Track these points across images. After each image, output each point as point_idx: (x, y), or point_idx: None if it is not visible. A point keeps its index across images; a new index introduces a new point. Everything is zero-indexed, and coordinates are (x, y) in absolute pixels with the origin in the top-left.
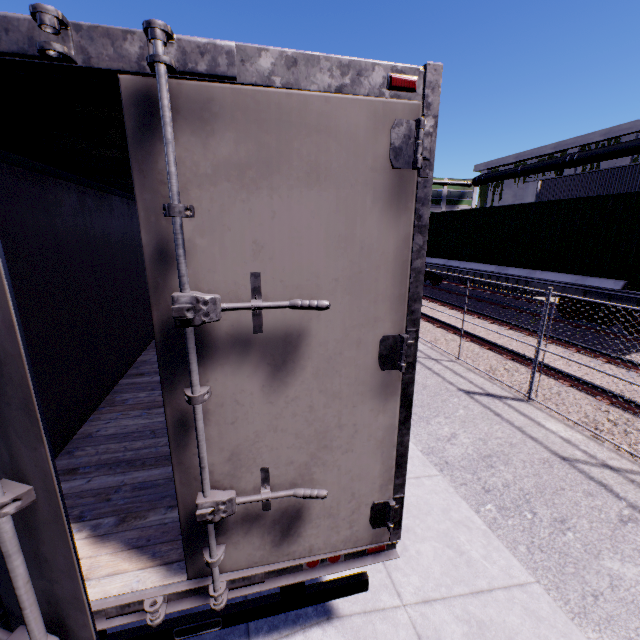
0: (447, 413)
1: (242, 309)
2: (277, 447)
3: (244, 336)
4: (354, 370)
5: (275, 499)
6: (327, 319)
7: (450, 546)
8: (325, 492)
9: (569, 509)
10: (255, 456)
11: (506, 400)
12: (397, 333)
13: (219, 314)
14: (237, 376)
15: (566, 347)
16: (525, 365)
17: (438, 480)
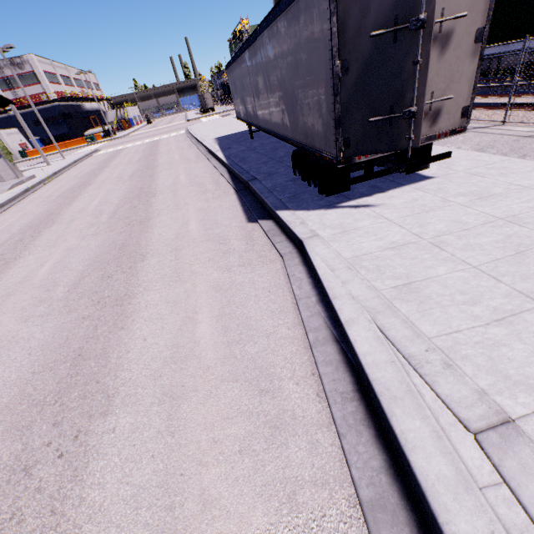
0: (451, 142)
1: (440, 22)
2: (437, 83)
3: (435, 36)
4: (465, 46)
5: (433, 106)
6: (460, 24)
7: (473, 160)
8: (452, 96)
9: (528, 151)
10: (430, 87)
11: (488, 127)
12: (482, 27)
13: (434, 25)
14: (430, 53)
15: (529, 96)
16: (500, 110)
17: (460, 151)
